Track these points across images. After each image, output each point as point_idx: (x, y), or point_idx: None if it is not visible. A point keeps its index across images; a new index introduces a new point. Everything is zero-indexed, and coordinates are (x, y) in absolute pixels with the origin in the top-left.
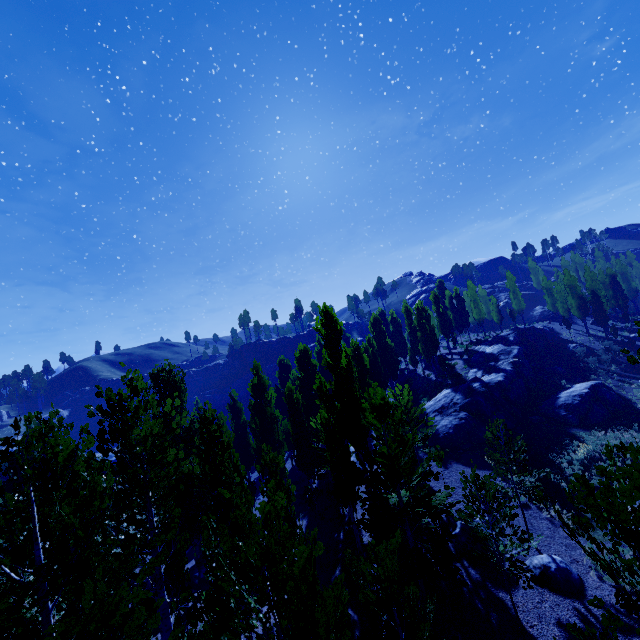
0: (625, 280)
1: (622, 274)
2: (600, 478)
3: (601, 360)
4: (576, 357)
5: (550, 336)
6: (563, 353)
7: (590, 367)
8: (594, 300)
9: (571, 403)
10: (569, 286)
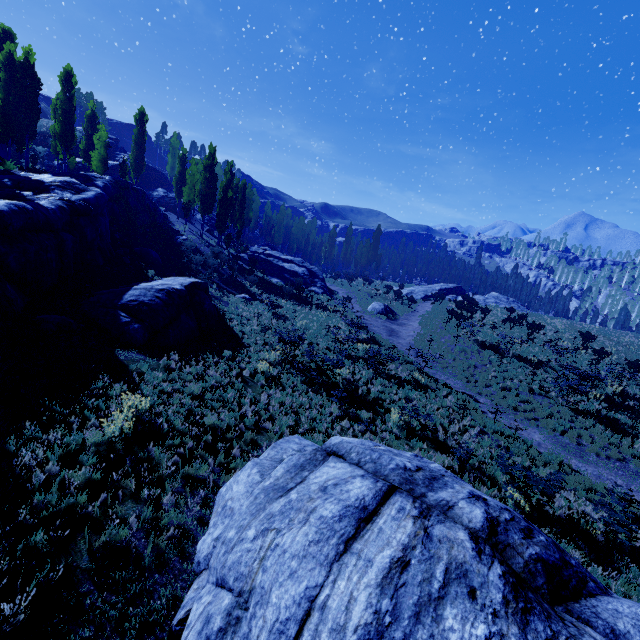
0: (247, 207)
1: (248, 200)
2: (135, 505)
3: (207, 264)
4: (181, 252)
5: (161, 218)
6: (168, 242)
7: (192, 268)
8: (224, 200)
9: (149, 303)
10: (207, 170)
